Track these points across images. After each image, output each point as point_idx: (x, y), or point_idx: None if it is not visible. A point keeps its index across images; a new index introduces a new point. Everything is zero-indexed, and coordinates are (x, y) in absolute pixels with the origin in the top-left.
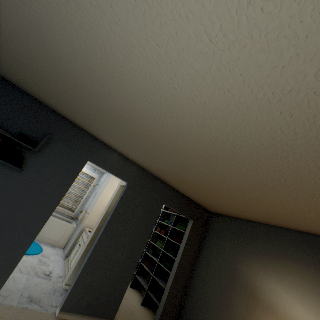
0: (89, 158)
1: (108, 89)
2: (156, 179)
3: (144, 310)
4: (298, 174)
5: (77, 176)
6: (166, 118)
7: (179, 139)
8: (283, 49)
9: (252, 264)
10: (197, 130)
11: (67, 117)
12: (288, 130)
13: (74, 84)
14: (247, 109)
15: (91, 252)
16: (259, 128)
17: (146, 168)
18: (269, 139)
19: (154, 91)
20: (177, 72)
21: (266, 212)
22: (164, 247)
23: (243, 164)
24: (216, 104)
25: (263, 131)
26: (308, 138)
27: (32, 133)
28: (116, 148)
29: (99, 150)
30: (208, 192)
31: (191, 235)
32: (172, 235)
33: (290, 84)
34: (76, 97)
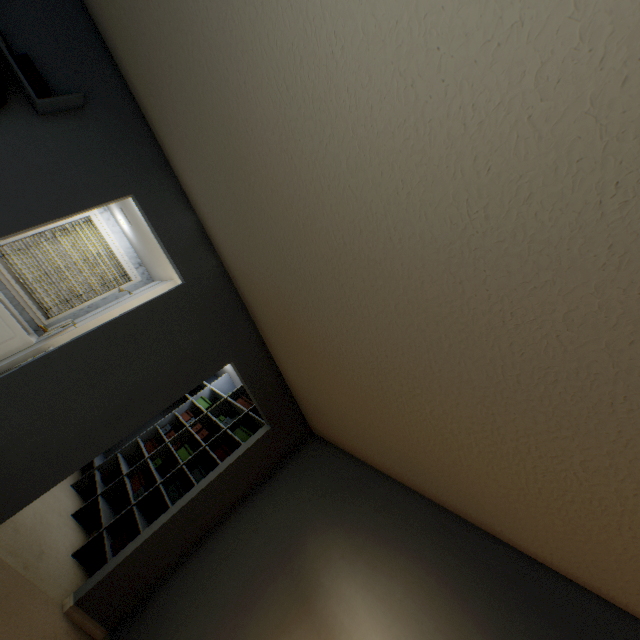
0: (135, 191)
1: (231, 34)
2: (241, 309)
3: (72, 565)
4: (471, 333)
5: (93, 206)
6: (304, 134)
7: (310, 198)
8: (505, 4)
9: (335, 541)
10: (344, 179)
11: (137, 96)
12: (478, 206)
13: (178, 6)
14: (430, 137)
15: (29, 362)
16: (437, 193)
17: (234, 275)
18: (447, 225)
19: (302, 59)
20: (349, 19)
21: (404, 441)
22: (188, 460)
23: (395, 289)
24: (388, 114)
25: (442, 201)
26: (502, 233)
27: (52, 76)
28: (197, 206)
29: (164, 191)
30: (321, 367)
31: (252, 452)
32: (217, 445)
33: (501, 89)
34: (170, 43)
